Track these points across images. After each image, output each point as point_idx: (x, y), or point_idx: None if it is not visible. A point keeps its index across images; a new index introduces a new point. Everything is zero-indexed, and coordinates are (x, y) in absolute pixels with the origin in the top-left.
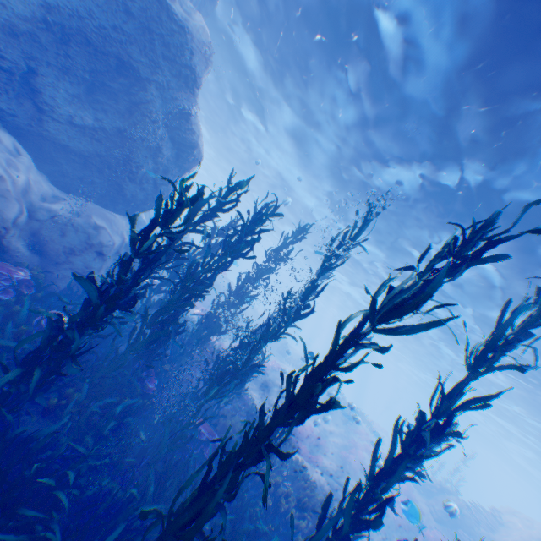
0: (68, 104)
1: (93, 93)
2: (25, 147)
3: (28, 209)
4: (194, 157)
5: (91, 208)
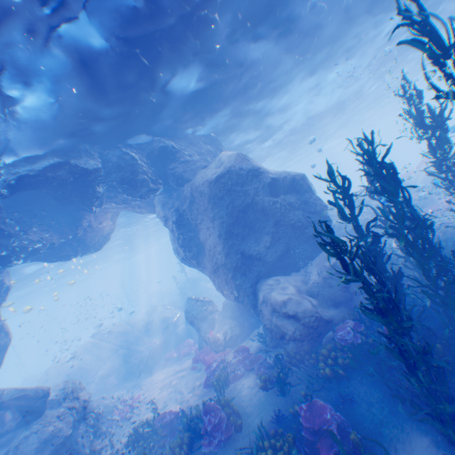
0: (257, 245)
1: (254, 229)
2: (275, 273)
3: (308, 294)
4: (301, 180)
5: (317, 261)
